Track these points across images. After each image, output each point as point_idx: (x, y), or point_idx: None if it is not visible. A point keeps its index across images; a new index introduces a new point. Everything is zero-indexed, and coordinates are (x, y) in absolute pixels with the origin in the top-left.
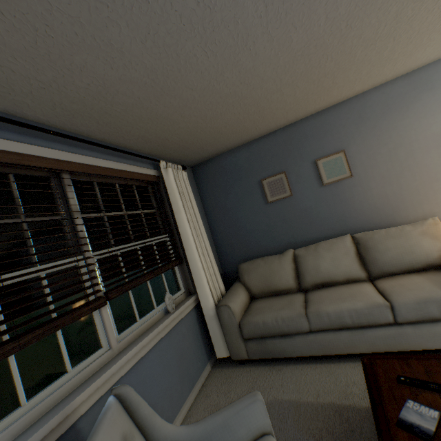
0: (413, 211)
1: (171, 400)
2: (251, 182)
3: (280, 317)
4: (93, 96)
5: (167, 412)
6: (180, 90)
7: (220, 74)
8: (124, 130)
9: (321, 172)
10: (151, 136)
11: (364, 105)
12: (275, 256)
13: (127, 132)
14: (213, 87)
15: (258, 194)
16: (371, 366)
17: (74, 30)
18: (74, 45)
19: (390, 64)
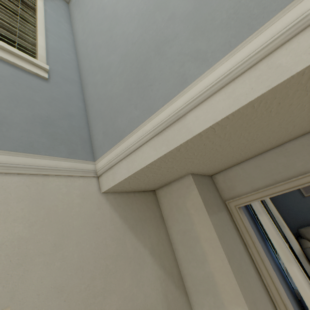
0: None
1: None
2: None
3: None
4: None
5: None
6: None
7: None
8: None
9: None
10: None
11: None
12: None
13: None
14: None
15: (296, 193)
16: None
17: None
18: None
19: None
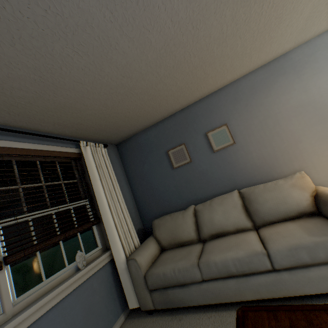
0: (286, 168)
1: None
2: (160, 153)
3: (177, 268)
4: None
5: None
6: (71, 84)
7: (100, 70)
8: (37, 118)
9: (211, 142)
10: (66, 122)
11: (237, 89)
12: (180, 212)
13: (42, 120)
14: (100, 81)
15: (166, 162)
16: (243, 320)
17: None
18: None
19: (247, 57)
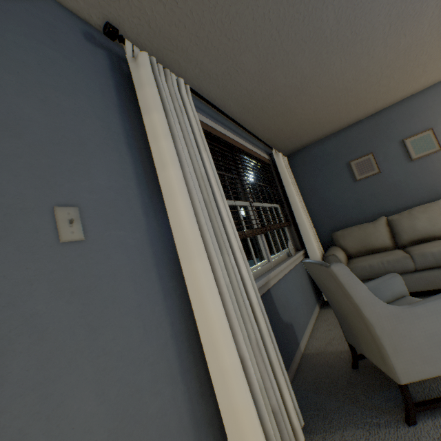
0: None
1: (303, 312)
2: (339, 165)
3: (385, 260)
4: (263, 98)
5: (303, 318)
6: (312, 89)
7: (342, 75)
8: (262, 123)
9: (409, 149)
10: (274, 127)
11: None
12: (368, 223)
13: (263, 125)
14: (333, 85)
15: (345, 174)
16: None
17: (282, 59)
18: (276, 67)
19: None
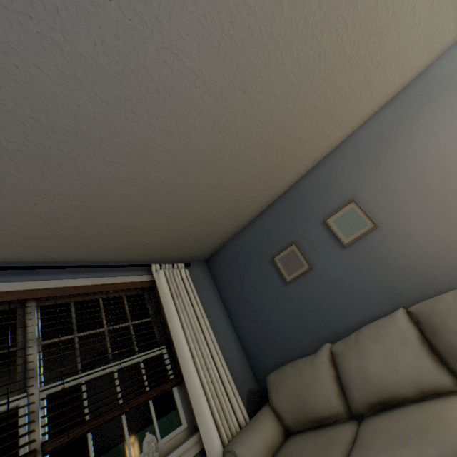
0: None
1: None
2: (263, 263)
3: None
4: (39, 229)
5: None
6: (119, 200)
7: (146, 176)
8: (95, 247)
9: (336, 231)
10: (129, 244)
11: (356, 146)
12: (306, 358)
13: (101, 248)
14: (151, 188)
15: (273, 275)
16: None
17: None
18: None
19: (351, 100)
